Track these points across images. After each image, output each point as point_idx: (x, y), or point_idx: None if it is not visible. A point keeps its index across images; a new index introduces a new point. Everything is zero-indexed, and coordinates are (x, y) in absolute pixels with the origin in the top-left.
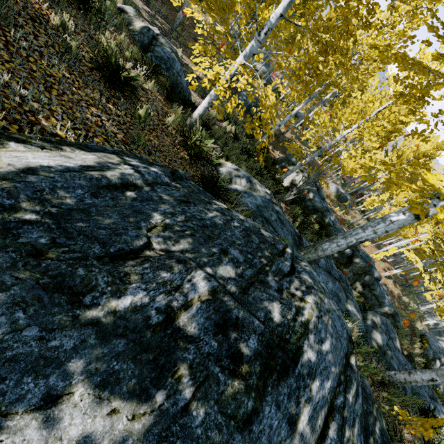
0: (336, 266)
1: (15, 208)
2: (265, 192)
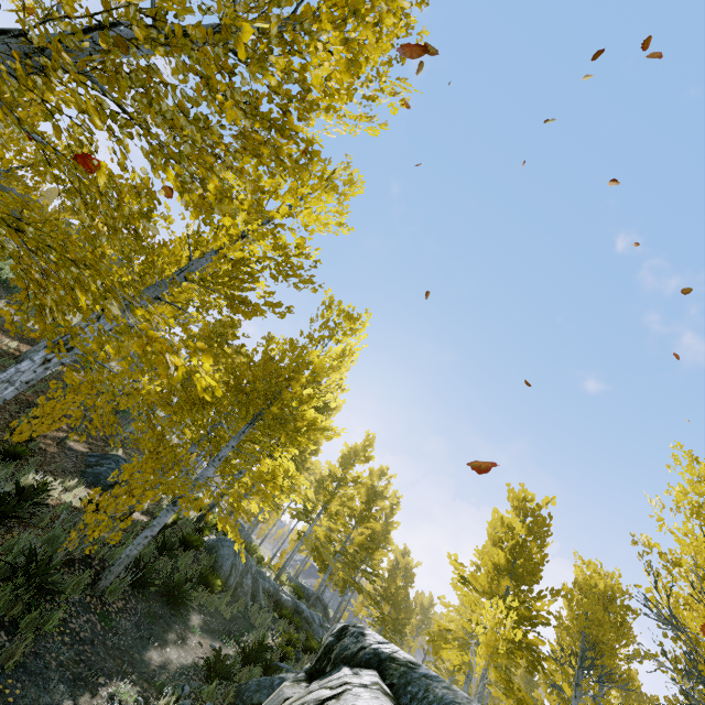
0: None
1: None
2: None
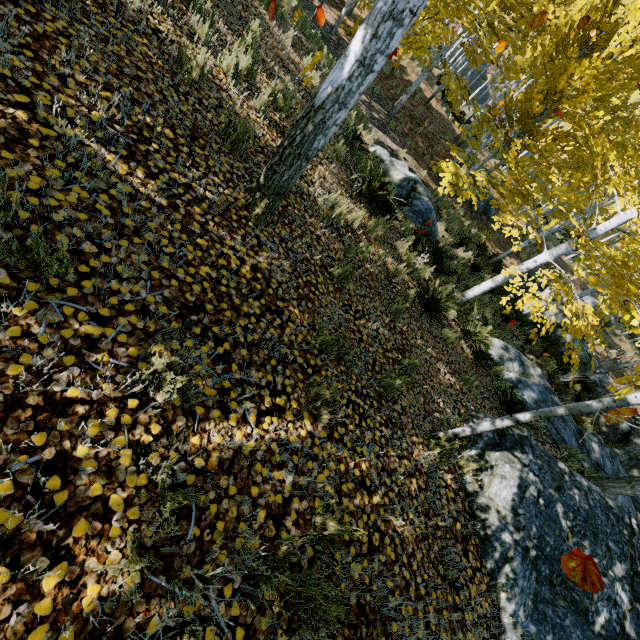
0: (621, 467)
1: (527, 548)
2: (539, 376)
